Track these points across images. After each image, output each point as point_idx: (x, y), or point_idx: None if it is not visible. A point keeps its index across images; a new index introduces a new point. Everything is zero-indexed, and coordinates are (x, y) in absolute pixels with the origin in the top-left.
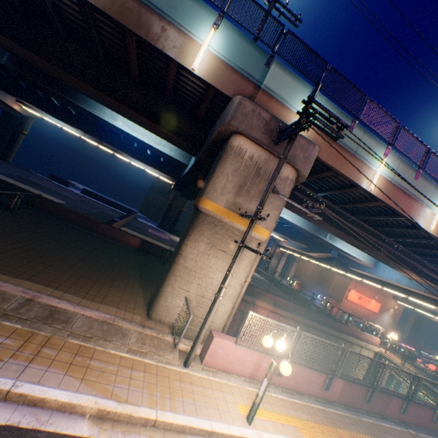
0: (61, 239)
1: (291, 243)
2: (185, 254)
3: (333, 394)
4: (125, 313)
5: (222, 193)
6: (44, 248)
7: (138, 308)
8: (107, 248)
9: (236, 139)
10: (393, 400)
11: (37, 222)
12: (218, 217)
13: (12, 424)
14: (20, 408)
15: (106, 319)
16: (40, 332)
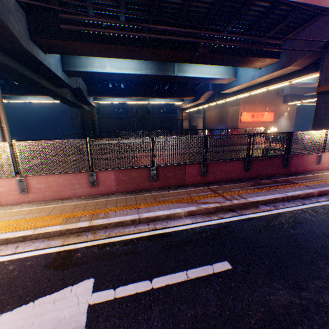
0: None
1: (186, 102)
2: None
3: (110, 187)
4: None
5: None
6: None
7: None
8: None
9: None
10: (188, 169)
11: None
12: None
13: None
14: None
15: None
16: None
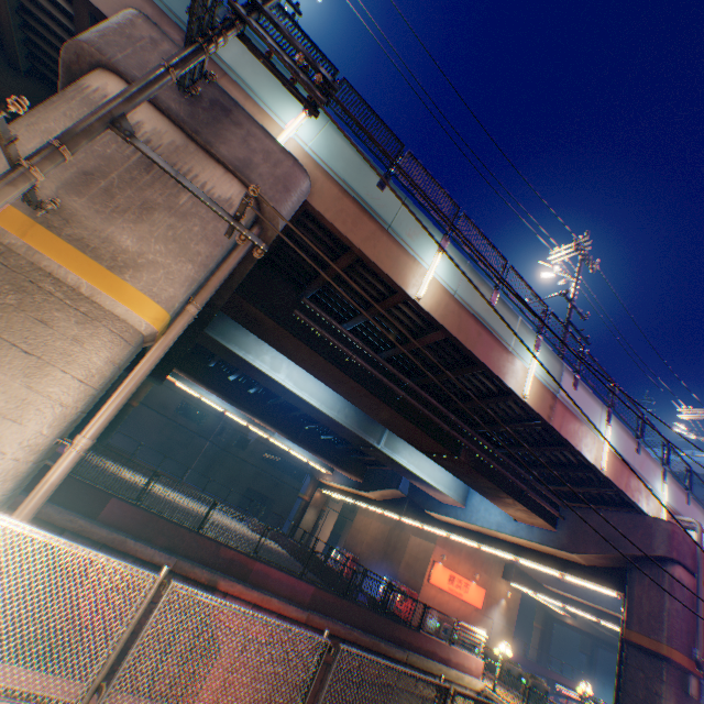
0: None
1: (339, 476)
2: None
3: None
4: None
5: None
6: None
7: None
8: None
9: (99, 77)
10: None
11: None
12: None
13: None
14: None
15: None
16: None
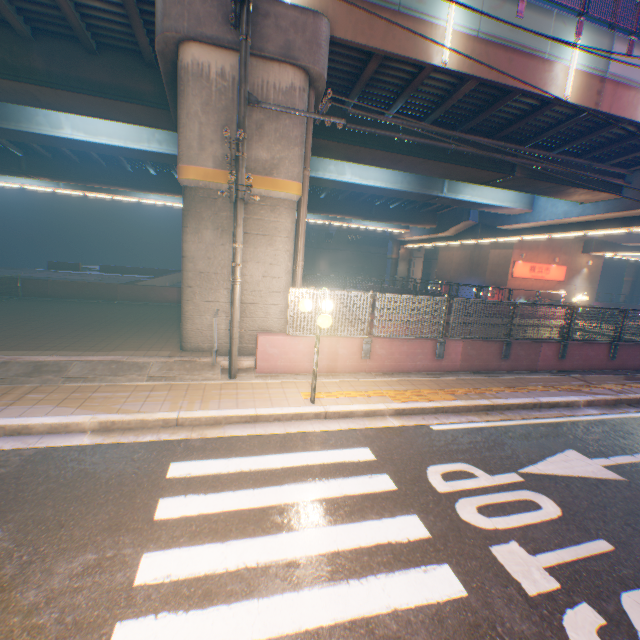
0: (61, 315)
1: (414, 231)
2: (192, 255)
3: (453, 363)
4: (147, 353)
5: (203, 148)
6: (33, 325)
7: (169, 347)
8: (132, 311)
9: (186, 52)
10: (543, 349)
11: (25, 307)
12: (214, 188)
13: None
14: (2, 439)
15: (115, 360)
16: (25, 386)
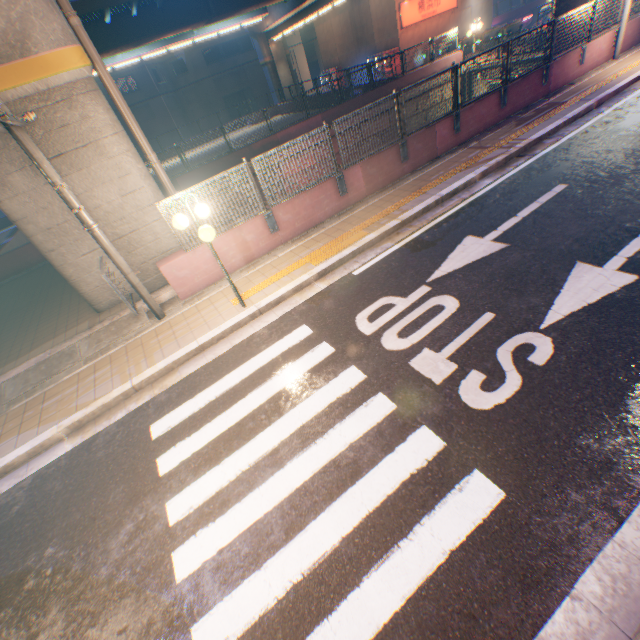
0: None
1: (275, 13)
2: (22, 216)
3: (359, 192)
4: (67, 335)
5: None
6: None
7: (84, 316)
8: (21, 289)
9: None
10: (439, 131)
11: None
12: None
13: None
14: None
15: (40, 362)
16: None
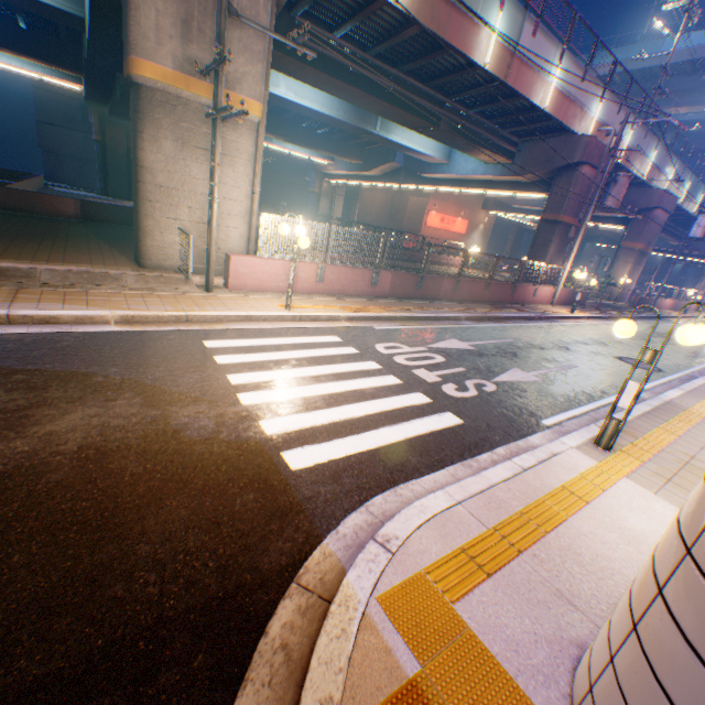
0: None
1: (340, 165)
2: (150, 167)
3: (384, 290)
4: (107, 268)
5: (161, 42)
6: None
7: (123, 264)
8: (24, 223)
9: None
10: (445, 283)
11: None
12: (173, 93)
13: (36, 333)
14: (34, 327)
15: (83, 271)
16: (2, 288)
